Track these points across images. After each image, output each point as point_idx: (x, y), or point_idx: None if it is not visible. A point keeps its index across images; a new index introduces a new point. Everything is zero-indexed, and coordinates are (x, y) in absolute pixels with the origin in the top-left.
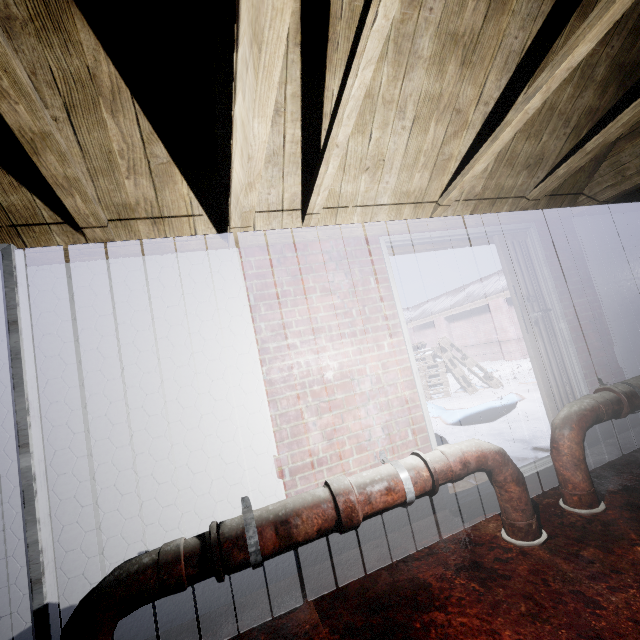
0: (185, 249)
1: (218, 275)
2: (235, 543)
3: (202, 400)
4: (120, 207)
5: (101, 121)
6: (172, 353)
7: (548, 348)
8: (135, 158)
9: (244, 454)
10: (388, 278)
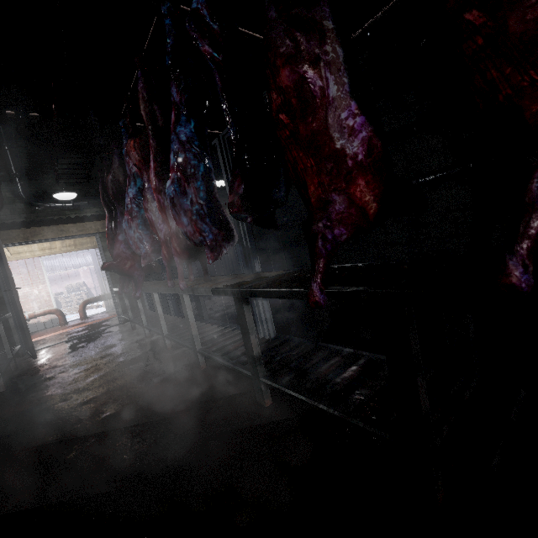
0: None
1: None
2: None
3: None
4: None
5: None
6: None
7: (107, 283)
8: None
9: None
10: (43, 268)
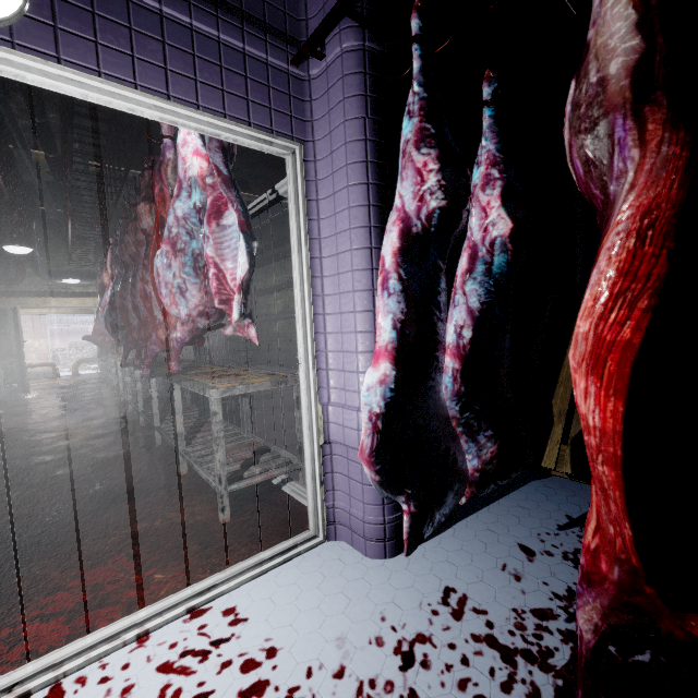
0: None
1: None
2: None
3: None
4: None
5: None
6: None
7: None
8: None
9: None
10: (47, 325)
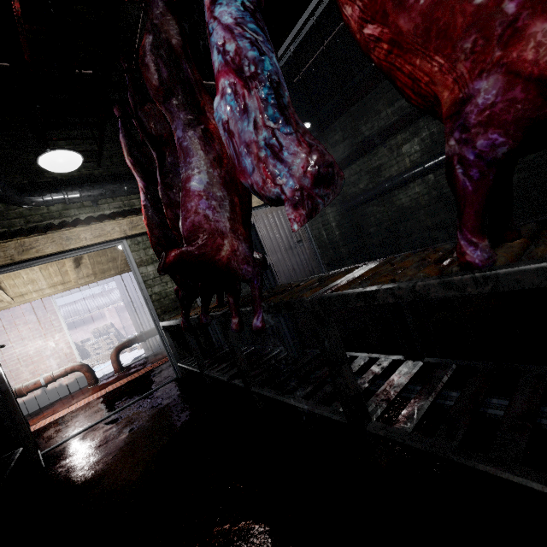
0: None
1: None
2: None
3: None
4: None
5: None
6: None
7: (141, 319)
8: None
9: None
10: (57, 311)
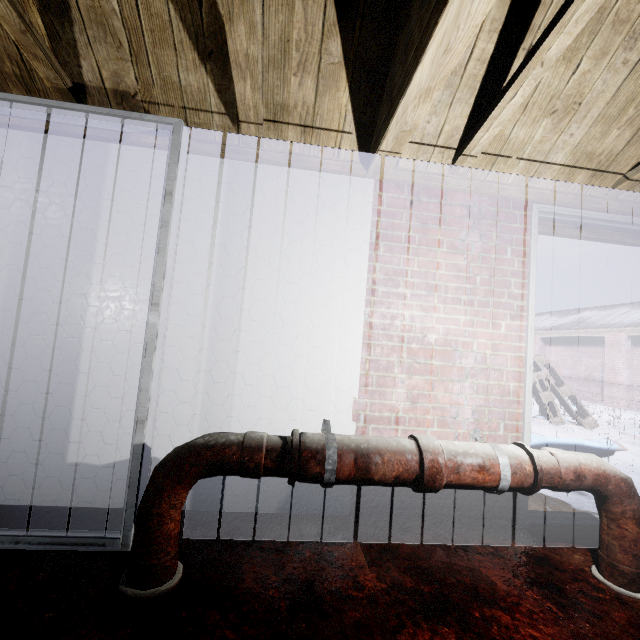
0: (323, 168)
1: (347, 203)
2: (314, 455)
3: (301, 321)
4: (278, 107)
5: (290, 2)
6: (286, 268)
7: None
8: (309, 52)
9: (326, 385)
10: (529, 253)
